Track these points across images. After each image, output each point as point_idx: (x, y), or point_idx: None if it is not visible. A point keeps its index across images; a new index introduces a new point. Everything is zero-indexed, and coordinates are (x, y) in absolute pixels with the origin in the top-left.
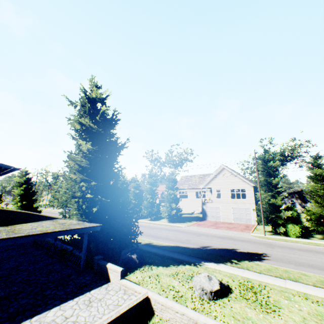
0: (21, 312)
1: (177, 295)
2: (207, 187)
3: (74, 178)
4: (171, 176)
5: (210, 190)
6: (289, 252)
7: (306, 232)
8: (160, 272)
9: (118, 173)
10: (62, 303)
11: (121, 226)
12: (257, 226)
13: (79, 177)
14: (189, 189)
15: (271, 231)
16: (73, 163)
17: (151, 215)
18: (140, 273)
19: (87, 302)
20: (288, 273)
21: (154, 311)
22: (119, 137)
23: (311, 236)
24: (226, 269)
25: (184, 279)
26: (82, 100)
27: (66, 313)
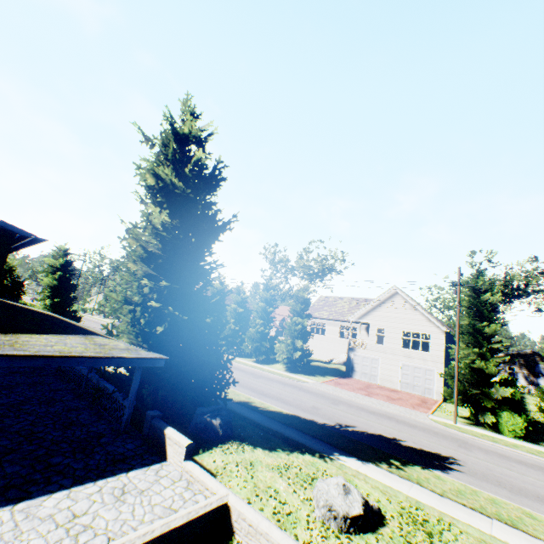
0: (1, 489)
1: (282, 510)
2: (362, 320)
3: (133, 270)
4: (301, 294)
5: (366, 327)
6: (501, 464)
7: (533, 431)
8: (258, 458)
9: (210, 273)
10: (75, 485)
11: (201, 365)
12: (443, 404)
13: (142, 270)
14: (330, 319)
15: (468, 417)
16: (134, 244)
17: (258, 353)
18: (223, 454)
19: (118, 492)
20: (497, 506)
21: (234, 532)
22: (220, 211)
23: (543, 440)
24: (378, 476)
25: (298, 481)
26: (164, 136)
27: (76, 506)
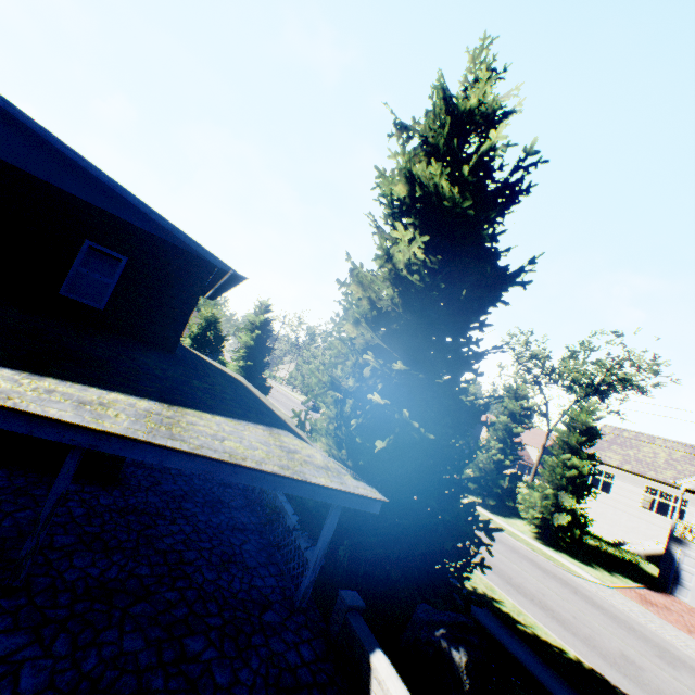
0: None
1: None
2: None
3: (350, 335)
4: (583, 417)
5: None
6: None
7: None
8: None
9: (475, 360)
10: None
11: (435, 523)
12: None
13: (363, 338)
14: (624, 470)
15: None
16: (357, 294)
17: None
18: None
19: None
20: None
21: None
22: (507, 249)
23: None
24: None
25: None
26: (431, 118)
27: None
